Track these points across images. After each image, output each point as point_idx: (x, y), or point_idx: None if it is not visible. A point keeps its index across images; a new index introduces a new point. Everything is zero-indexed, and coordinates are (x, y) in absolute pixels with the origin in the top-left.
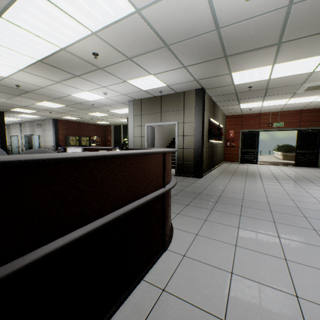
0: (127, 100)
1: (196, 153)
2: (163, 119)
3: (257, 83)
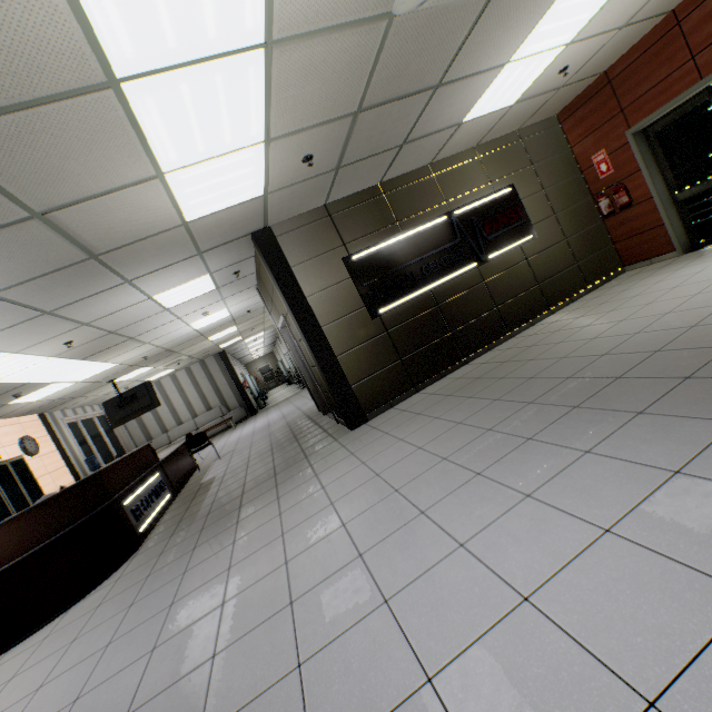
0: (253, 291)
1: (322, 376)
2: (279, 313)
3: (289, 152)
